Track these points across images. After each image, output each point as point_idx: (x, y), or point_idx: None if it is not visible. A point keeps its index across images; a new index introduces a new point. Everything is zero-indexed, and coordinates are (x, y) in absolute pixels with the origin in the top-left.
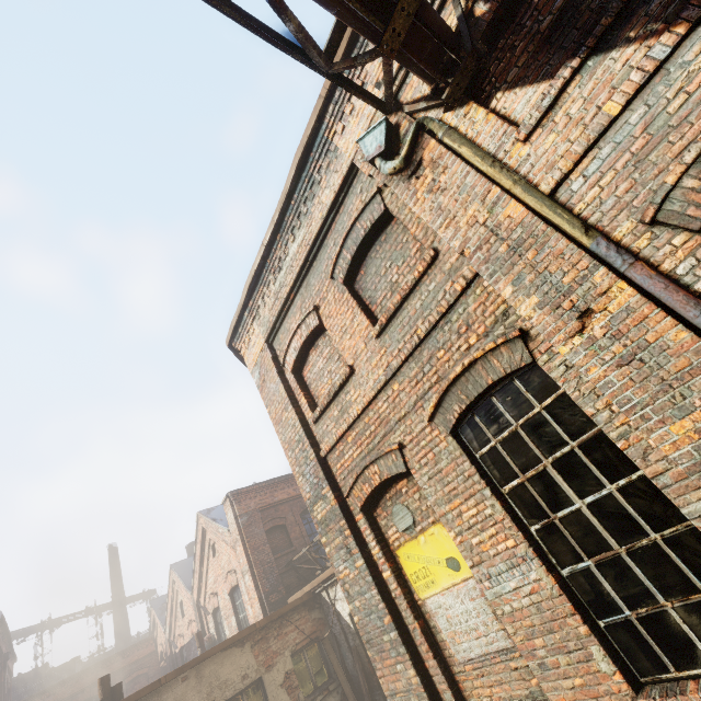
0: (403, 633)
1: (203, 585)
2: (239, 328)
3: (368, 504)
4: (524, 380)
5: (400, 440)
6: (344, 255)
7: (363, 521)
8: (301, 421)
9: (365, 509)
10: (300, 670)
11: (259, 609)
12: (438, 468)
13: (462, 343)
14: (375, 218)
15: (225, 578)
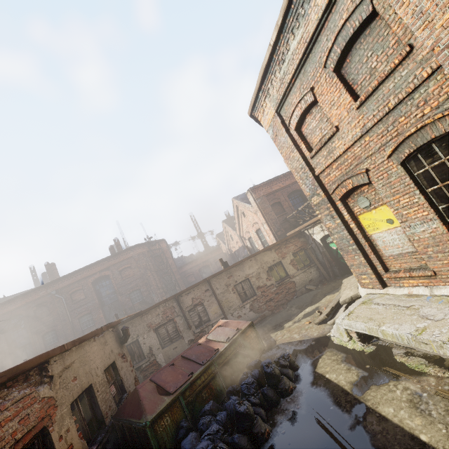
0: (359, 246)
1: (241, 229)
2: (256, 104)
3: (343, 197)
4: None
5: (366, 167)
6: (335, 50)
7: (340, 204)
8: (303, 158)
9: (341, 199)
10: (297, 259)
11: (273, 238)
12: (389, 181)
13: (419, 113)
14: (363, 18)
15: (252, 226)
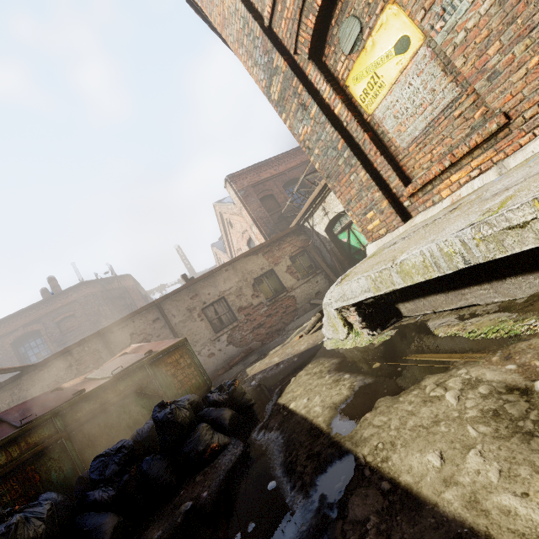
0: (354, 150)
1: (231, 247)
2: None
3: (316, 50)
4: None
5: None
6: None
7: (312, 71)
8: None
9: (313, 58)
10: (297, 266)
11: None
12: None
13: None
14: None
15: (242, 237)
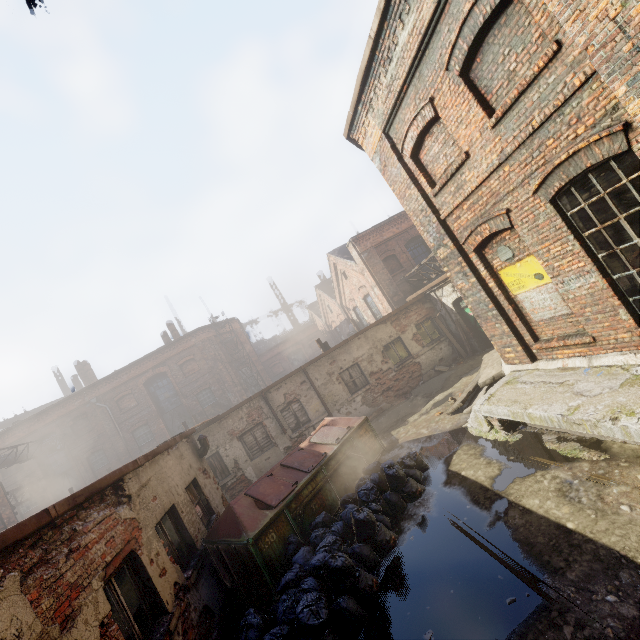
0: (501, 311)
1: (342, 296)
2: (354, 121)
3: (478, 247)
4: (618, 161)
5: (507, 207)
6: (460, 46)
7: (474, 258)
8: (423, 196)
9: (476, 250)
10: (421, 333)
11: (387, 306)
12: (536, 224)
13: (571, 133)
14: (495, 3)
15: (358, 291)
